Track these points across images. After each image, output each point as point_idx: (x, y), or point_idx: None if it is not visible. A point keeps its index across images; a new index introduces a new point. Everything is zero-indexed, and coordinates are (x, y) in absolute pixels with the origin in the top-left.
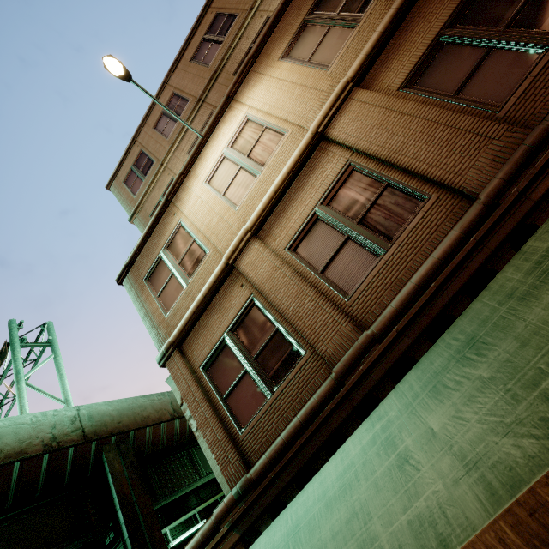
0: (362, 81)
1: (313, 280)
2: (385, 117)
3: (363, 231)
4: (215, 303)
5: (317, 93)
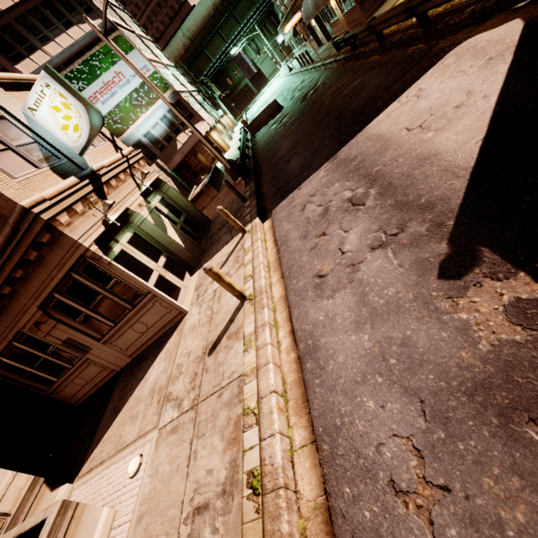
0: None
1: None
2: None
3: None
4: None
5: None
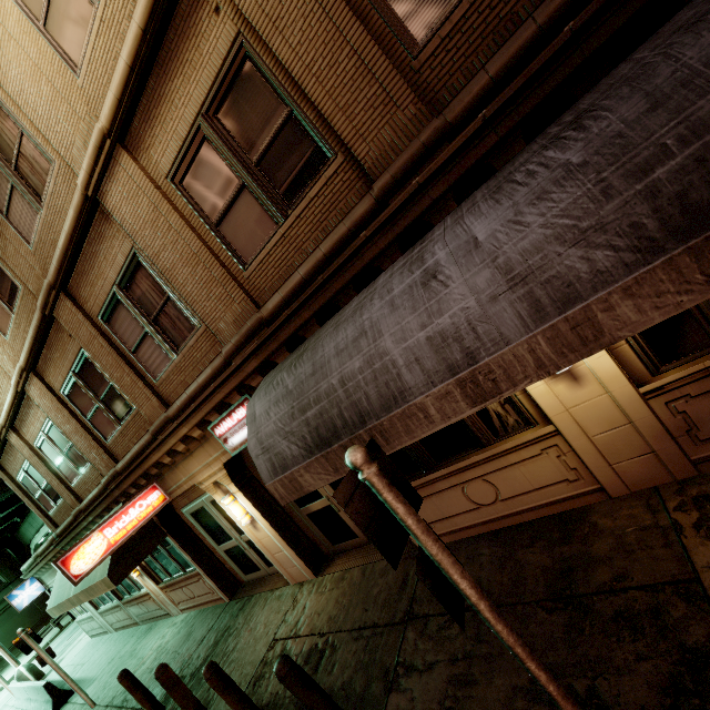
0: (37, 366)
1: (55, 469)
2: (56, 409)
3: (69, 460)
4: (8, 450)
5: (7, 354)
